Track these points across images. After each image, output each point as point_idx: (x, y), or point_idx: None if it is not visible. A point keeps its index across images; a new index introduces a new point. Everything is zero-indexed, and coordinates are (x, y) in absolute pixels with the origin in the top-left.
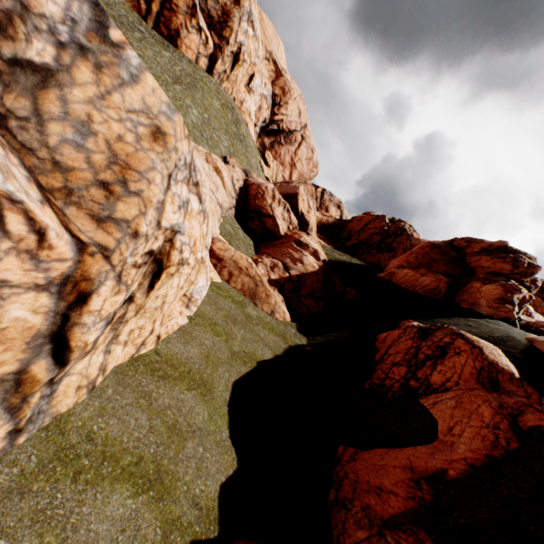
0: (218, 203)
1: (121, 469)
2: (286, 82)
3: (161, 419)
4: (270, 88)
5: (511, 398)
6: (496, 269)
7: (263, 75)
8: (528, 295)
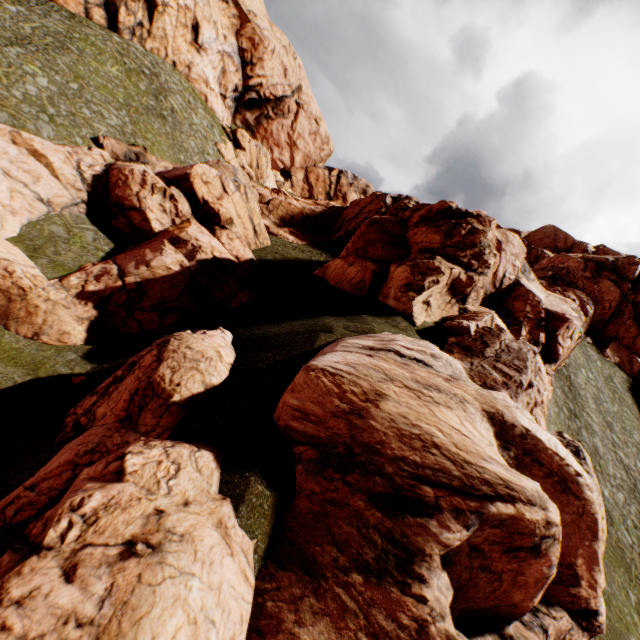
0: (38, 199)
1: None
2: (256, 29)
3: None
4: (234, 42)
5: (123, 436)
6: (427, 243)
7: (218, 24)
8: (466, 276)
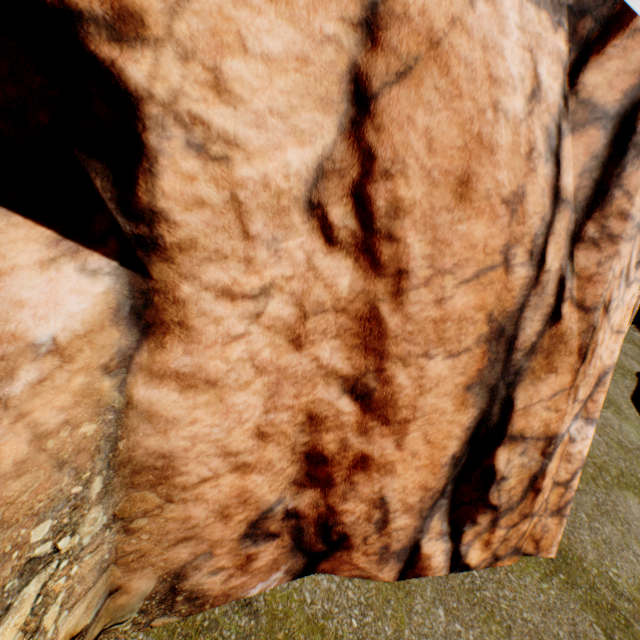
0: None
1: (615, 479)
2: None
3: (606, 436)
4: None
5: None
6: None
7: None
8: None
